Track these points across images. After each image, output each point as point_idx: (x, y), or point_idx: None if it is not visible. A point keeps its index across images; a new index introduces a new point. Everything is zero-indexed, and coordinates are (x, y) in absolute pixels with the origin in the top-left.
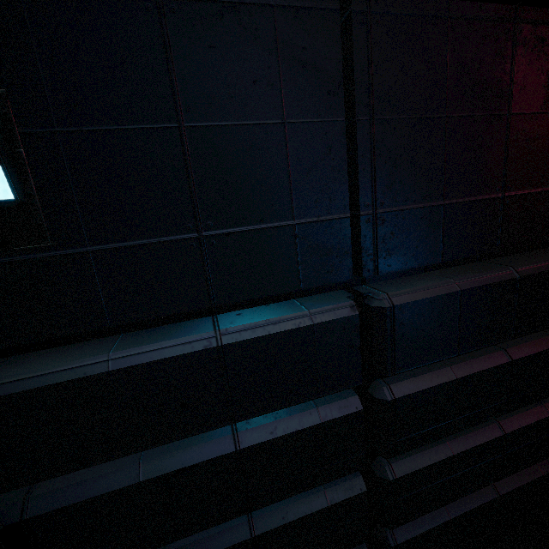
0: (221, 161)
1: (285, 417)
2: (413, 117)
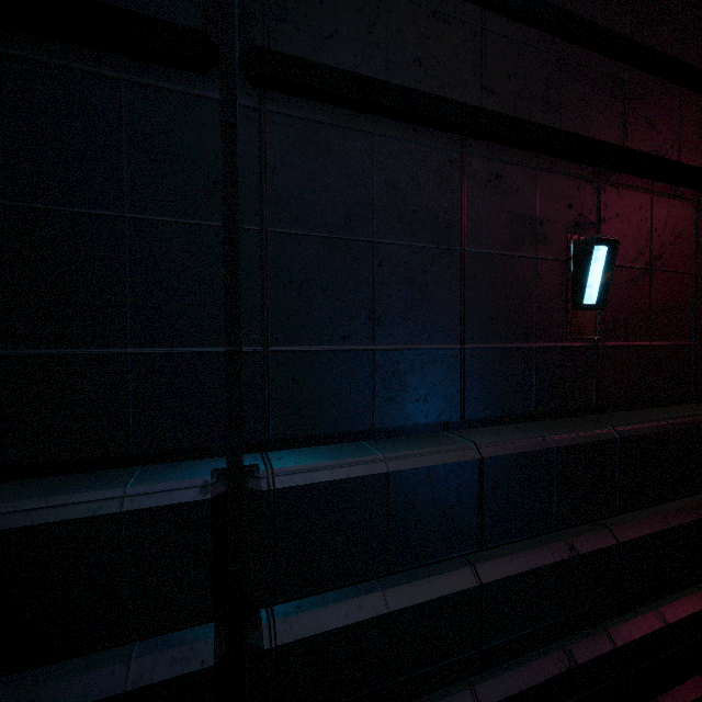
0: (8, 253)
1: (61, 678)
2: (326, 235)
